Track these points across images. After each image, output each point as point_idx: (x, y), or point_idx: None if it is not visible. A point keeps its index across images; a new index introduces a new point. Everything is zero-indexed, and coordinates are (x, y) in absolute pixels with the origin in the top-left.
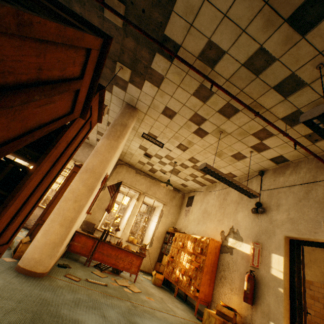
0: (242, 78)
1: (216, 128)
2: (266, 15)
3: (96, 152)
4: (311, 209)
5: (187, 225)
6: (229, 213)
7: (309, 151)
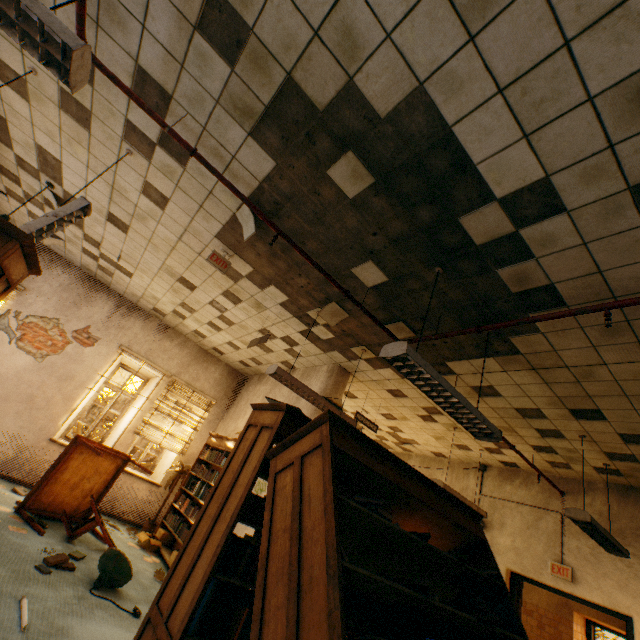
0: (508, 412)
1: (451, 423)
2: (553, 400)
3: None
4: (539, 542)
5: None
6: None
7: (549, 481)
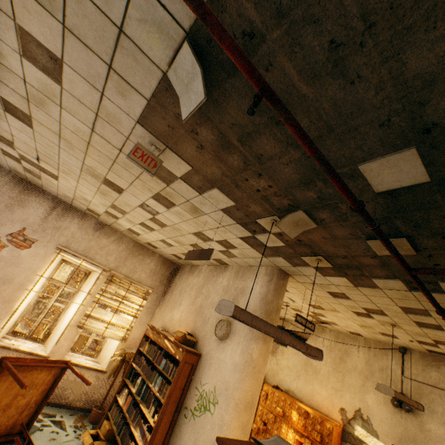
0: None
1: (390, 321)
2: None
3: (254, 369)
4: None
5: (276, 370)
6: (351, 386)
7: None
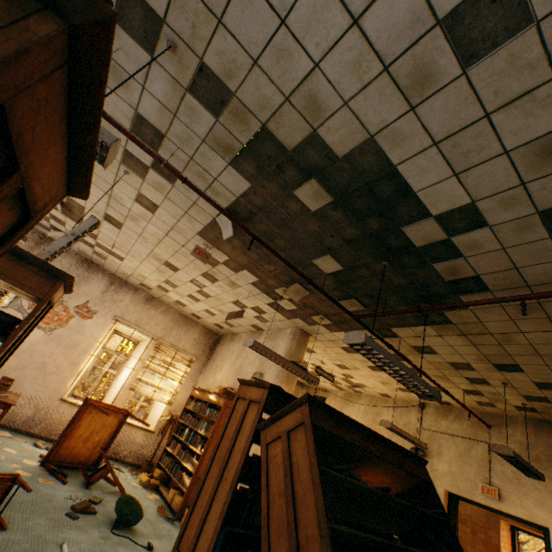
0: (443, 365)
1: None
2: (479, 357)
3: None
4: (471, 468)
5: None
6: None
7: (477, 418)
